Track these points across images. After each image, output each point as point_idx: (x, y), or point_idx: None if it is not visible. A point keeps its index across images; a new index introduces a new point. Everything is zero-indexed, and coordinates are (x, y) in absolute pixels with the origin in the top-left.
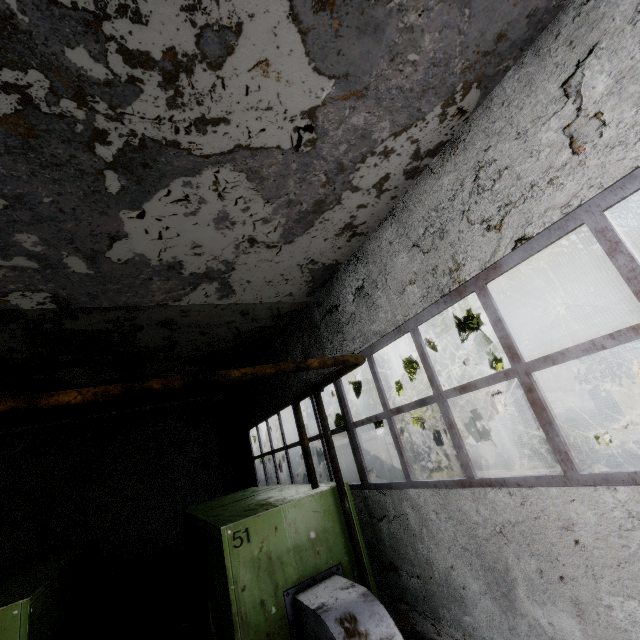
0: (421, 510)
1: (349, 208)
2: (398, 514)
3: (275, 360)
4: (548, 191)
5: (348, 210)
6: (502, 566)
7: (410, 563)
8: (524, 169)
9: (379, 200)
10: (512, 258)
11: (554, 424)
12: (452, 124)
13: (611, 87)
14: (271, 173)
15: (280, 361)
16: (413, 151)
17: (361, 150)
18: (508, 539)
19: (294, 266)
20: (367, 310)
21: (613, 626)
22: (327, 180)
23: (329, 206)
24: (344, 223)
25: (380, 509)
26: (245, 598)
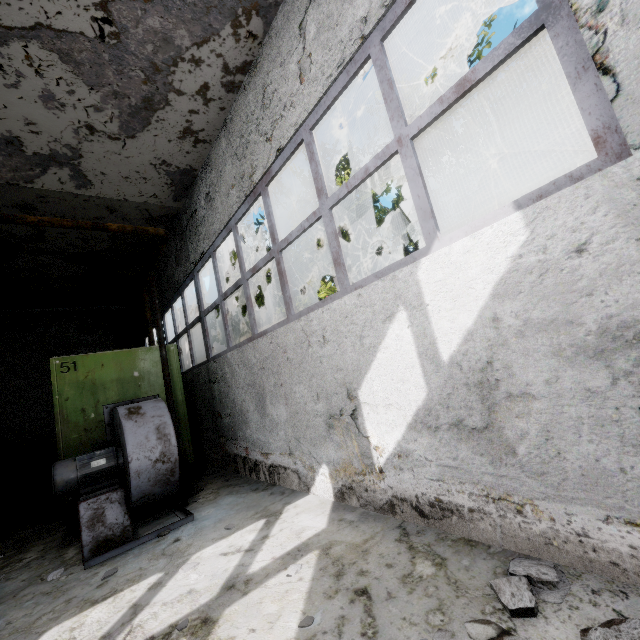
0: (232, 366)
1: (181, 111)
2: (222, 374)
3: (160, 267)
4: (290, 112)
5: (181, 113)
6: (262, 388)
7: (227, 407)
8: (282, 93)
9: (209, 109)
10: (276, 165)
11: (286, 285)
12: (249, 46)
13: (316, 34)
14: (85, 59)
15: (163, 268)
16: (222, 65)
17: (169, 54)
18: (265, 369)
19: (147, 164)
20: (211, 213)
21: (296, 403)
22: (147, 78)
23: (159, 105)
24: (182, 126)
25: (214, 374)
26: (68, 405)
